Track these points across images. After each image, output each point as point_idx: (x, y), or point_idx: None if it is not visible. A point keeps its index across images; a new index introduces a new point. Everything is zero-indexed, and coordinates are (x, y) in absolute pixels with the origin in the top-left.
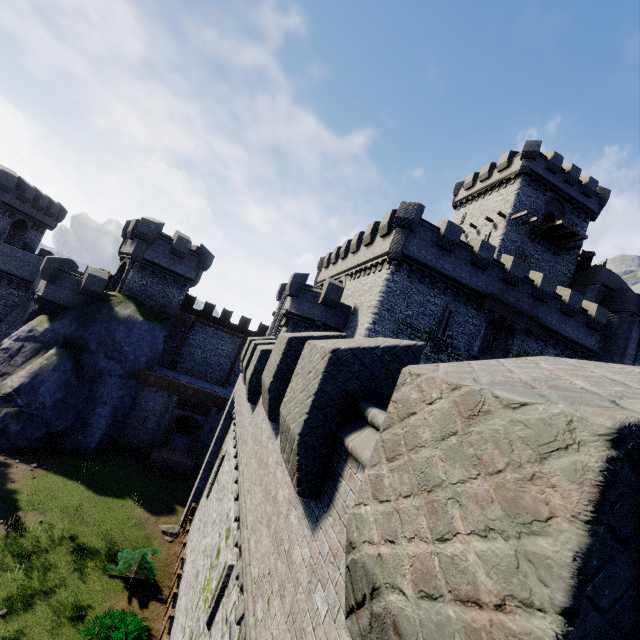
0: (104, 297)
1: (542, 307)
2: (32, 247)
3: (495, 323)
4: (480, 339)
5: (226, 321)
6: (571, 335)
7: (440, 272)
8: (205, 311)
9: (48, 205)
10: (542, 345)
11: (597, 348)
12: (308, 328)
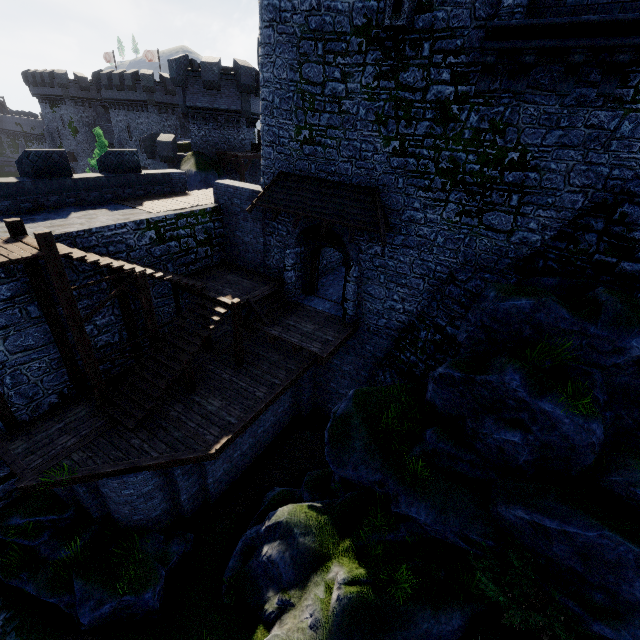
0: (180, 159)
1: None
2: None
3: None
4: None
5: None
6: None
7: None
8: None
9: None
10: None
11: None
12: None
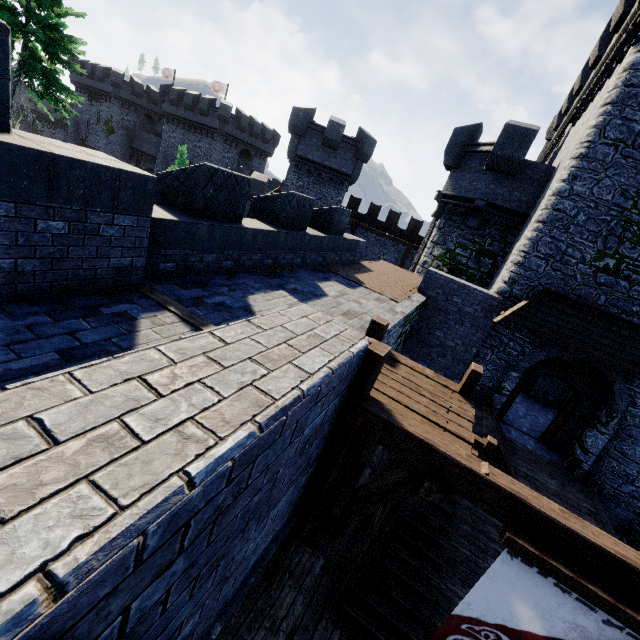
0: None
1: None
2: None
3: None
4: None
5: (392, 226)
6: None
7: None
8: (369, 215)
9: (263, 132)
10: None
11: None
12: (466, 215)
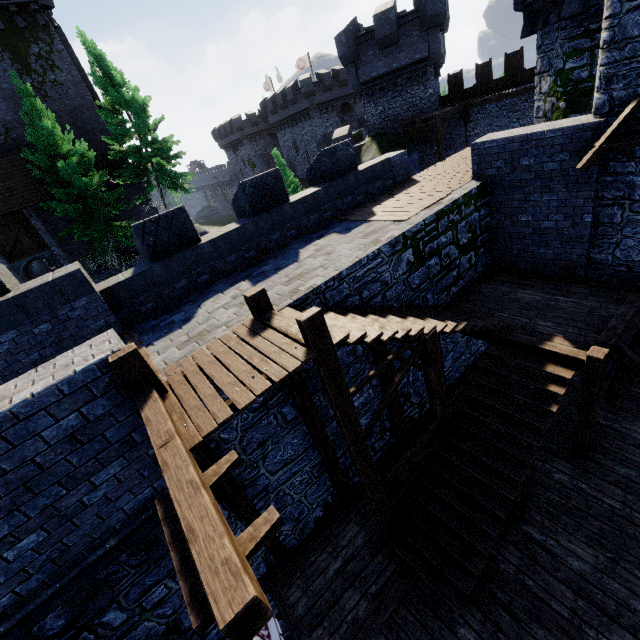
0: (357, 152)
1: None
2: (364, 120)
3: None
4: None
5: (516, 74)
6: None
7: None
8: (480, 82)
9: None
10: None
11: None
12: (562, 1)
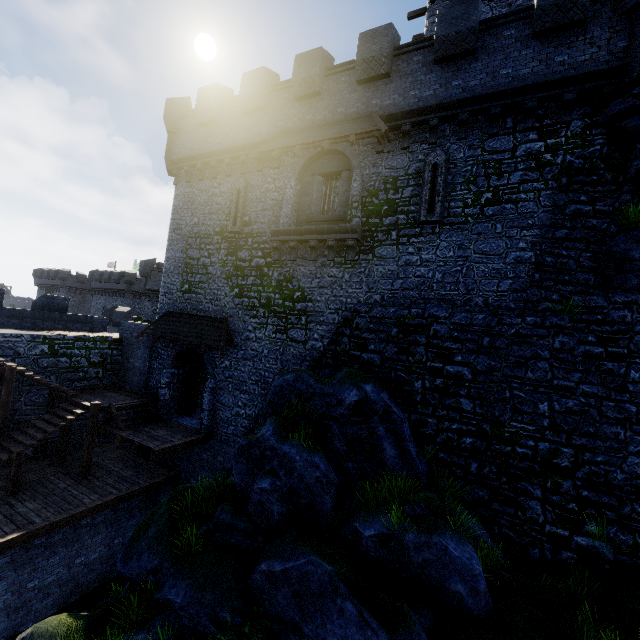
0: None
1: (390, 85)
2: None
3: (321, 168)
4: (287, 204)
5: None
6: (491, 85)
7: (211, 153)
8: None
9: None
10: (426, 149)
11: (607, 58)
12: None
